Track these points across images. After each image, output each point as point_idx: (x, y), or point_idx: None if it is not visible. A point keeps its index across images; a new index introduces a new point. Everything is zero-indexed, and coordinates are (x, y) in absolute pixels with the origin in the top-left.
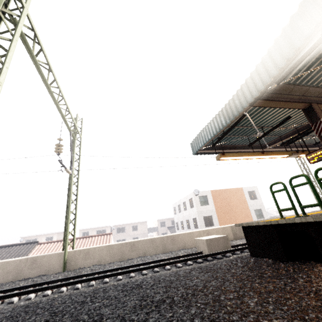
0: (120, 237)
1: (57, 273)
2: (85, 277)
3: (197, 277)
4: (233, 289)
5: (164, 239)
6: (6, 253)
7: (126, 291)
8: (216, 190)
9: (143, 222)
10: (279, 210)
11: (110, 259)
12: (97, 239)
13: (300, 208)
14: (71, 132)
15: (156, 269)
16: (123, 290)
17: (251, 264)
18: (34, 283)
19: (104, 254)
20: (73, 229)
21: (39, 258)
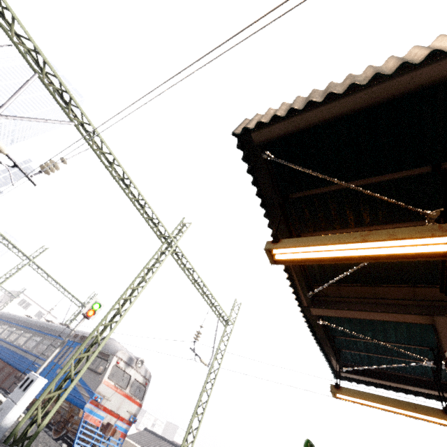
0: None
1: None
2: None
3: None
4: None
5: None
6: None
7: None
8: None
9: None
10: None
11: None
12: None
13: None
14: (219, 319)
15: None
16: None
17: None
18: None
19: None
20: (191, 441)
21: None
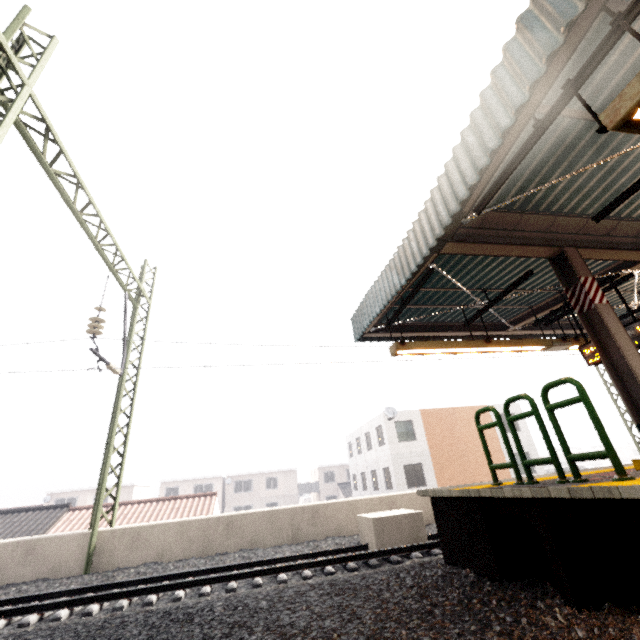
0: (241, 500)
1: (72, 576)
2: (119, 589)
3: (310, 607)
4: (353, 639)
5: (297, 514)
6: (5, 527)
7: (157, 628)
8: (431, 410)
9: (289, 470)
10: (490, 467)
11: (182, 551)
12: (186, 504)
13: (523, 466)
14: (128, 294)
15: (257, 581)
16: (155, 624)
17: (431, 582)
18: (20, 595)
19: (171, 540)
20: (115, 484)
21: (41, 543)
